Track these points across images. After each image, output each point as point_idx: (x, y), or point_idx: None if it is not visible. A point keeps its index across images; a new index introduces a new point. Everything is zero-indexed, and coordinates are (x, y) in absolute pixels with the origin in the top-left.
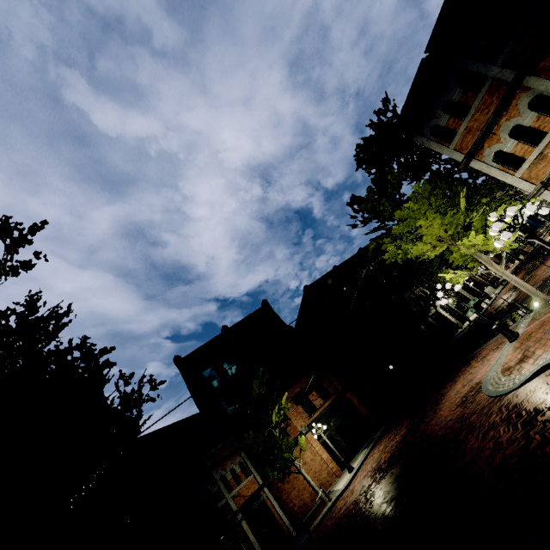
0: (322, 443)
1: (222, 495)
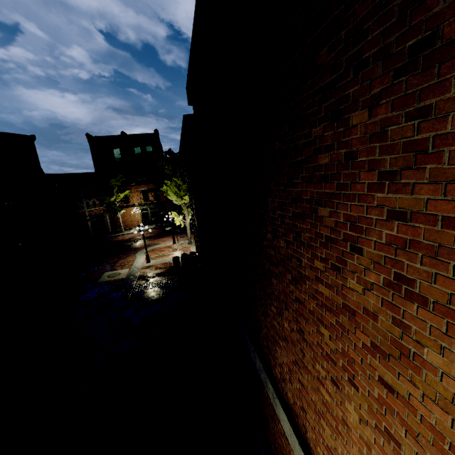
0: (142, 213)
1: (84, 208)
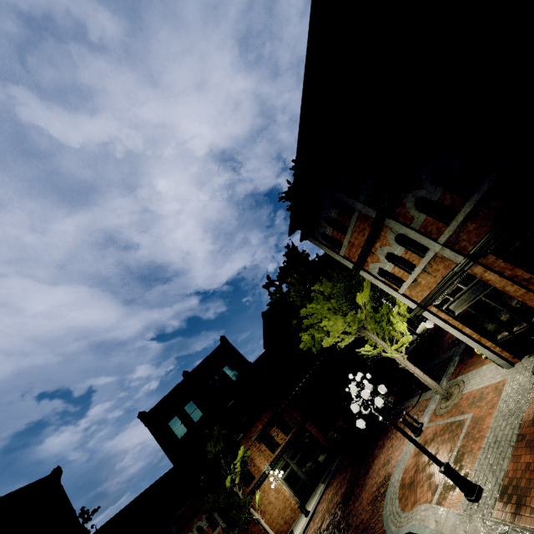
0: (285, 479)
1: None
